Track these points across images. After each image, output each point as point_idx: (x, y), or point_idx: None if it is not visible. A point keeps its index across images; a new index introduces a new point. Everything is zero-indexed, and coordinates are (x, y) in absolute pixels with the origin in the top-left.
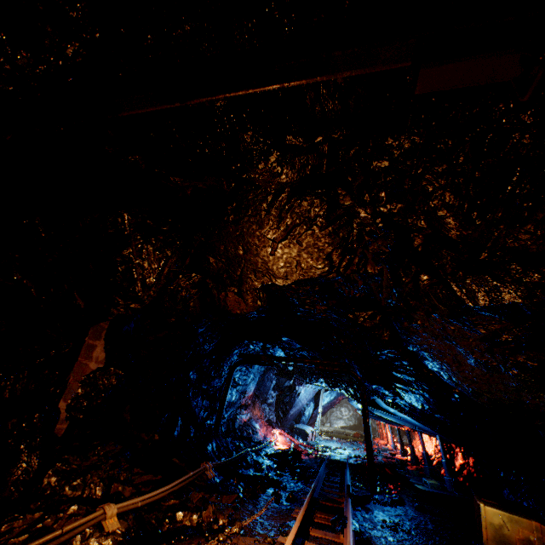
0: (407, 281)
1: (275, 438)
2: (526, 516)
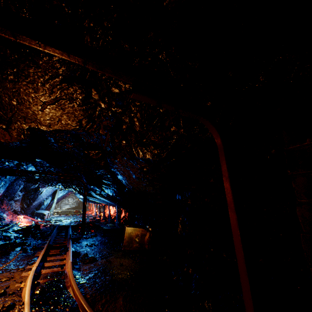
0: (117, 141)
1: (20, 221)
2: (139, 227)
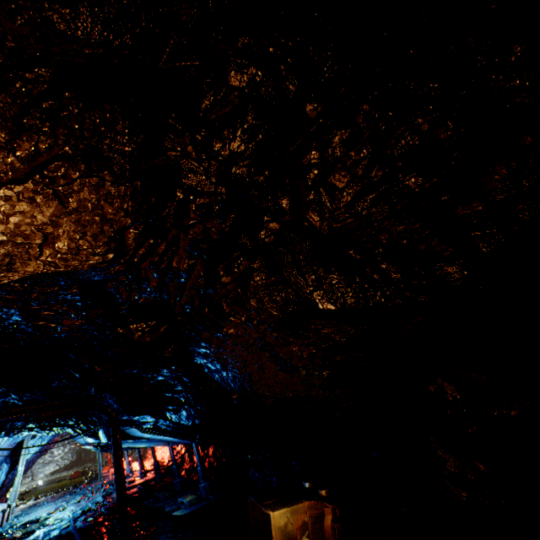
0: (228, 281)
1: None
2: (298, 498)
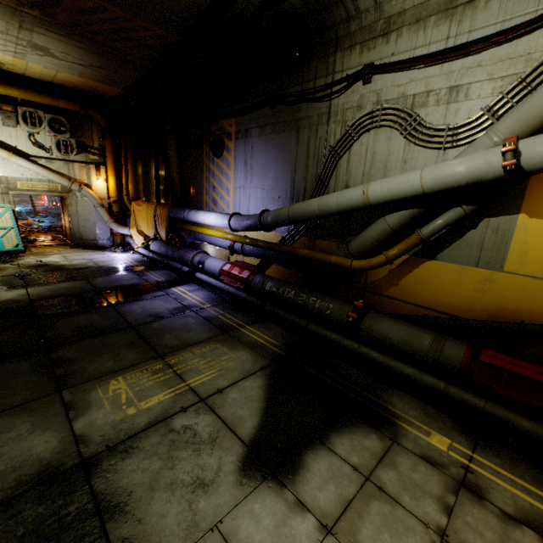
0: None
1: None
2: None
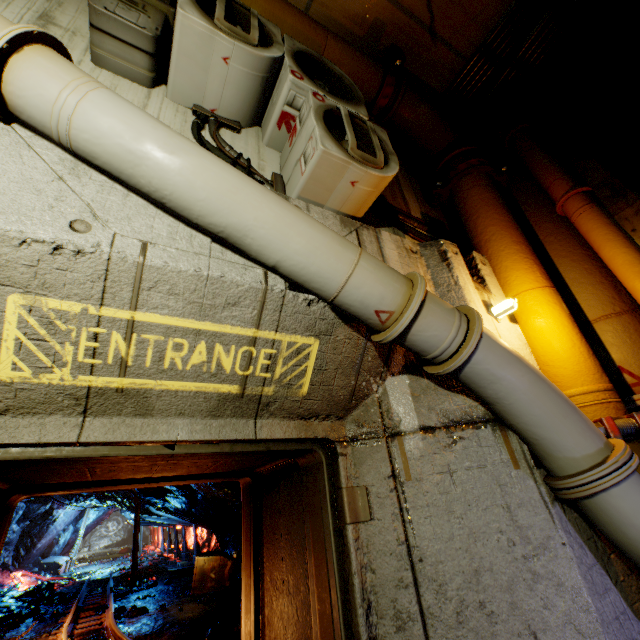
0: None
1: (20, 581)
2: (217, 555)
